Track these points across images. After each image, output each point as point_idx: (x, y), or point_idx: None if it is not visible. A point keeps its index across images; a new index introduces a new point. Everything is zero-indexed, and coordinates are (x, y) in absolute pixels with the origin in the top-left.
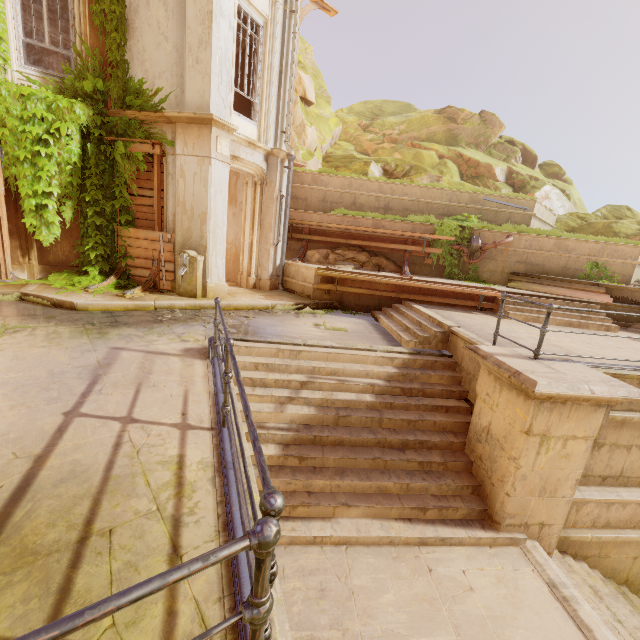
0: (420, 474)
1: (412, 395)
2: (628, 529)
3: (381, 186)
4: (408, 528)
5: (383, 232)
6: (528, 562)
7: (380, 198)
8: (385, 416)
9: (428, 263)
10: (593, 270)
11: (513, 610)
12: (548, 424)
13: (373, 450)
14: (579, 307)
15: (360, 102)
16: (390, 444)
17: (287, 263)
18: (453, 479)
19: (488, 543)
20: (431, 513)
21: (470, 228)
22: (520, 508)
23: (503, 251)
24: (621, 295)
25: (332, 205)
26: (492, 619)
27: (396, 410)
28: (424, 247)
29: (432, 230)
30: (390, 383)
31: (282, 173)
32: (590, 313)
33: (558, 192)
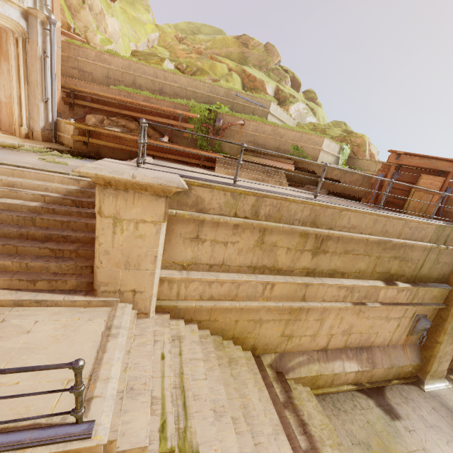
0: (49, 258)
1: (83, 207)
2: (227, 301)
3: (156, 72)
4: (8, 294)
5: (146, 105)
6: (108, 316)
7: (155, 82)
8: (39, 217)
9: (187, 136)
10: (295, 151)
11: (51, 343)
12: (117, 208)
13: (13, 240)
14: (271, 170)
15: (185, 22)
16: (33, 237)
17: (59, 120)
18: (77, 262)
19: (84, 305)
20: (41, 284)
21: (216, 112)
22: (111, 278)
23: (238, 132)
24: (302, 166)
25: (115, 82)
26: (21, 349)
27: (59, 215)
28: (179, 122)
29: (189, 110)
30: (65, 196)
31: (45, 35)
32: (275, 174)
33: (307, 108)
